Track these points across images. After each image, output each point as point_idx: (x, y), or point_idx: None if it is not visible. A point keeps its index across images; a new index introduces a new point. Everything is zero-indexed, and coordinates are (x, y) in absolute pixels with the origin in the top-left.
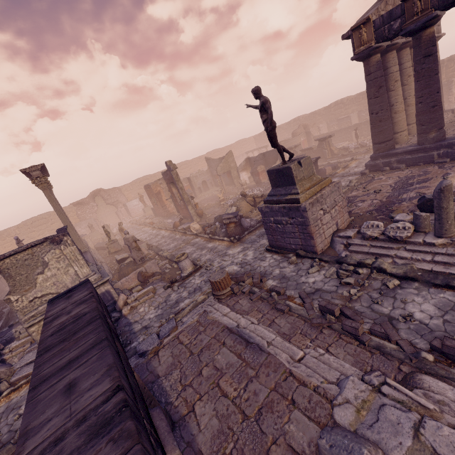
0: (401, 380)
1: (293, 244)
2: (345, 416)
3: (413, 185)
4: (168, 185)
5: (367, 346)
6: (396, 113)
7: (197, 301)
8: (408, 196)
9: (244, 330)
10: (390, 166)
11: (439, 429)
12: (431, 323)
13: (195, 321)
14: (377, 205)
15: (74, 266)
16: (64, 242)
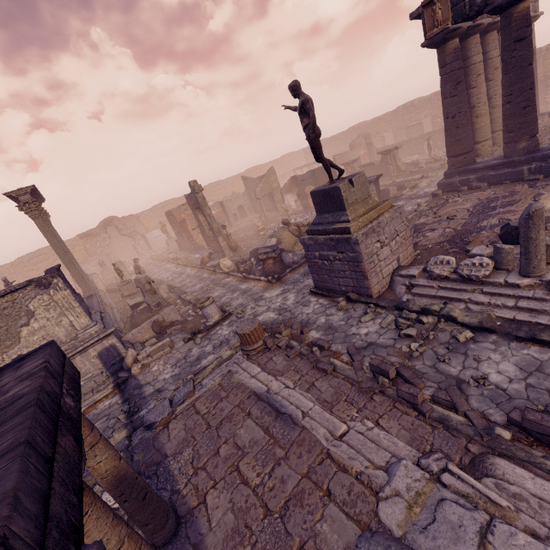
0: (468, 464)
1: (344, 286)
2: (393, 514)
3: (496, 209)
4: (194, 212)
5: (428, 418)
6: (478, 117)
7: (223, 358)
8: (489, 223)
9: (275, 396)
10: (469, 185)
11: (513, 537)
12: (511, 387)
13: (217, 384)
14: (450, 234)
15: (68, 315)
16: (54, 285)
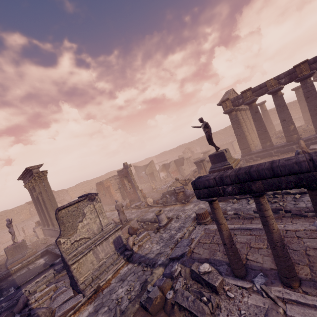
0: None
1: None
2: None
3: None
4: (121, 179)
5: (309, 217)
6: (246, 136)
7: (190, 230)
8: None
9: (241, 226)
10: (253, 159)
11: None
12: None
13: (204, 233)
14: None
15: (99, 217)
16: (96, 199)
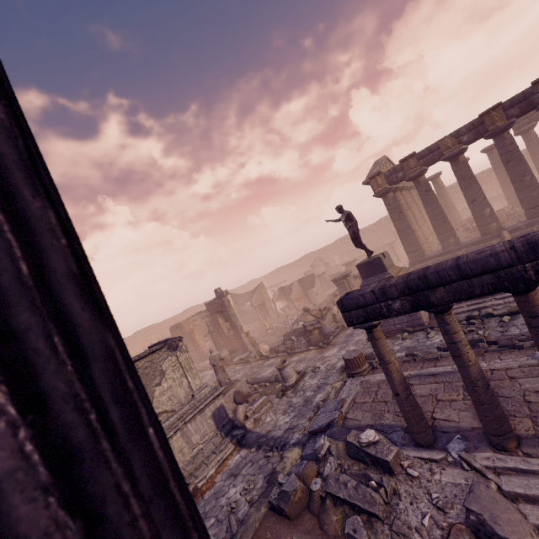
0: None
1: (398, 324)
2: None
3: None
4: (213, 316)
5: (526, 348)
6: (414, 231)
7: (337, 387)
8: None
9: (420, 372)
10: None
11: None
12: None
13: (361, 388)
14: None
15: (187, 376)
16: (179, 347)
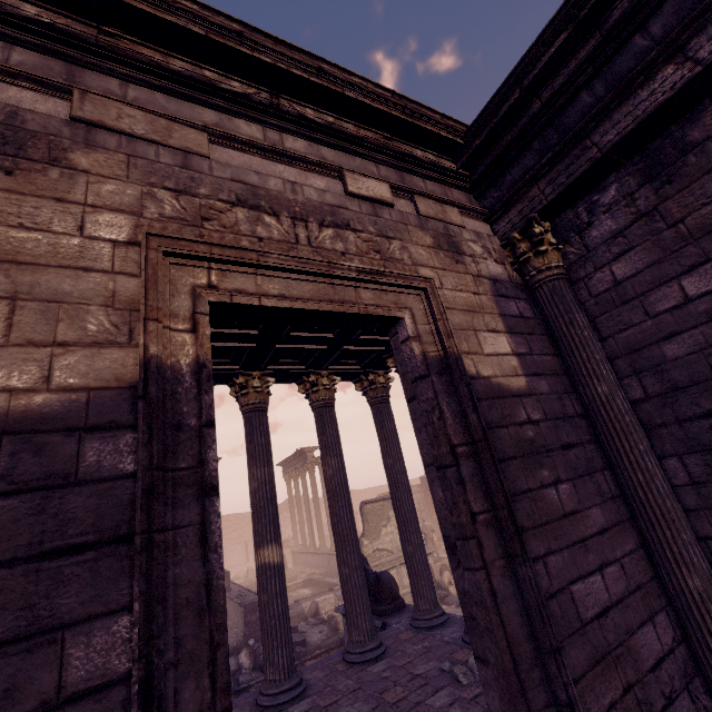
0: None
1: None
2: None
3: None
4: (426, 493)
5: None
6: None
7: None
8: None
9: None
10: None
11: None
12: None
13: None
14: None
15: None
16: None
